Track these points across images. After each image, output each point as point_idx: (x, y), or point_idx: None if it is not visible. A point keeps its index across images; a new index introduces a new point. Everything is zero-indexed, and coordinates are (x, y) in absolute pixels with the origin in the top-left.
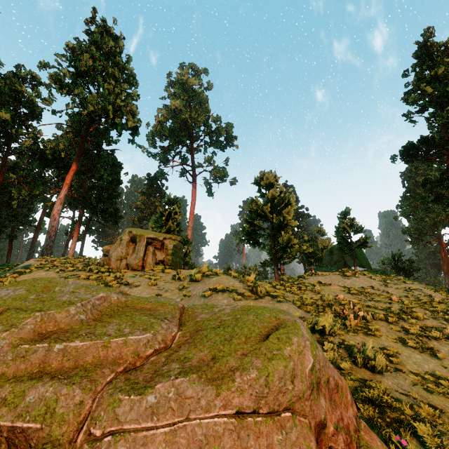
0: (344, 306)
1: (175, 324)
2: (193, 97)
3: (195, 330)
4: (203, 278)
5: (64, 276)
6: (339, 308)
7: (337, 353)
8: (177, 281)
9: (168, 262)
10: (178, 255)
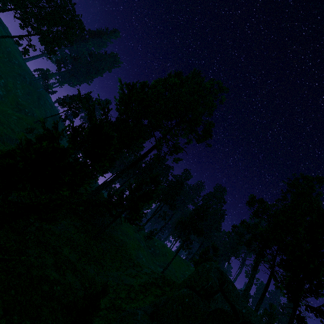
0: None
1: None
2: None
3: None
4: None
5: None
6: None
7: None
8: None
9: None
10: None
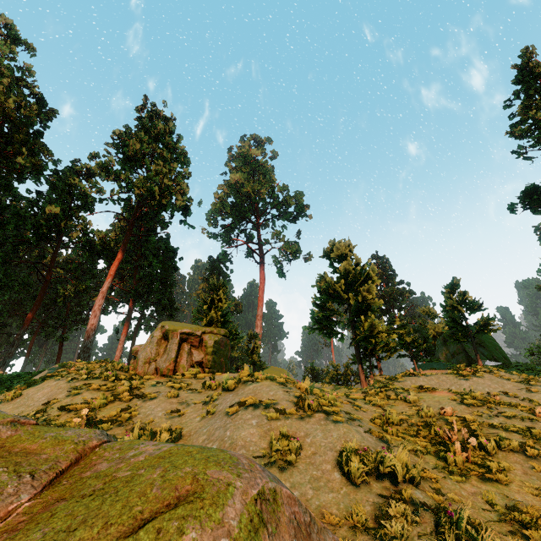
0: (453, 425)
1: (38, 484)
2: (256, 168)
3: (57, 499)
4: (239, 385)
5: (74, 387)
6: (442, 429)
7: (410, 521)
8: (208, 391)
9: (208, 363)
10: (223, 353)
